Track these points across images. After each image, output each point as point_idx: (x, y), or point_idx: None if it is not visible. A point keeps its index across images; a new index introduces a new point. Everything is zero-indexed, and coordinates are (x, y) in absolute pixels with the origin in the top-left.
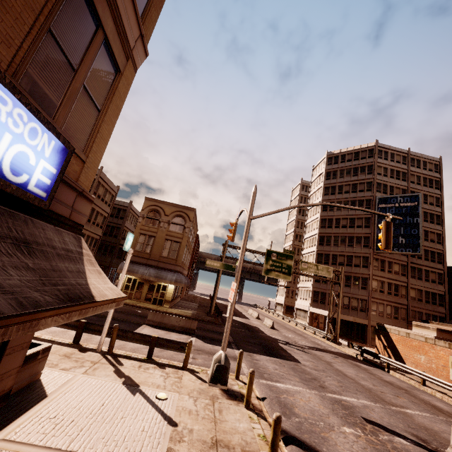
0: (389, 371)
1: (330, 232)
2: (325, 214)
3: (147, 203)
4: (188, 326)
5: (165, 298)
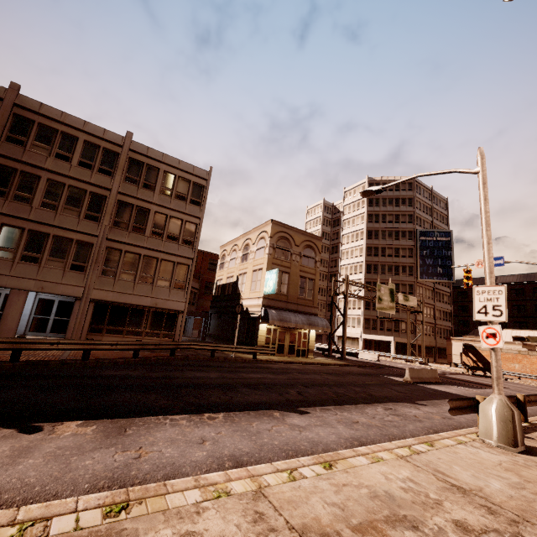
0: (507, 380)
1: (378, 261)
2: (370, 242)
3: (275, 228)
4: (434, 376)
5: (309, 347)
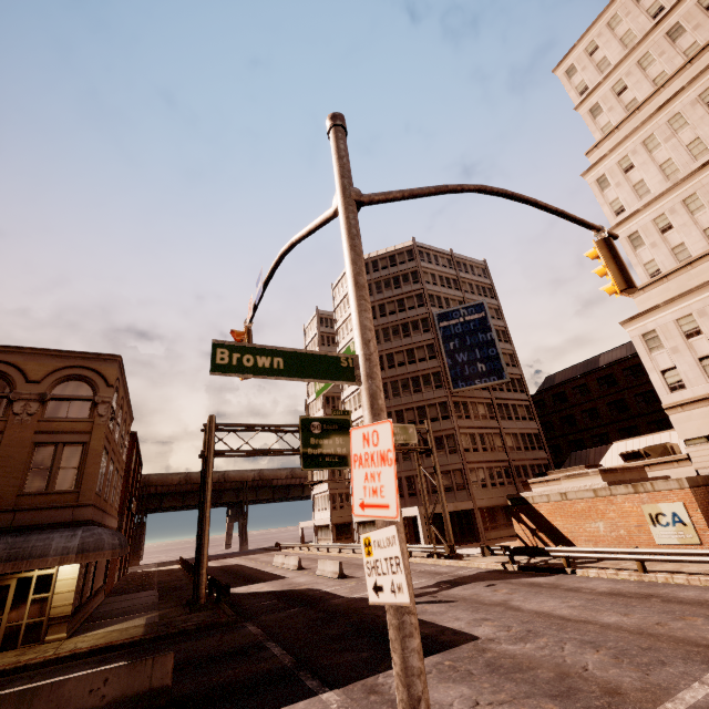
0: (575, 572)
1: (384, 377)
2: None
3: None
4: (142, 686)
5: (50, 613)
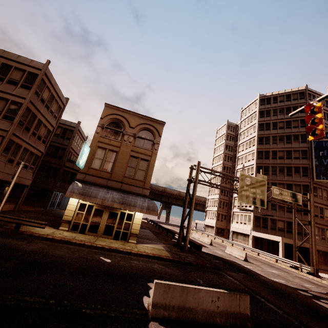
0: None
1: (268, 163)
2: (261, 147)
3: (108, 110)
4: (236, 309)
5: (131, 230)
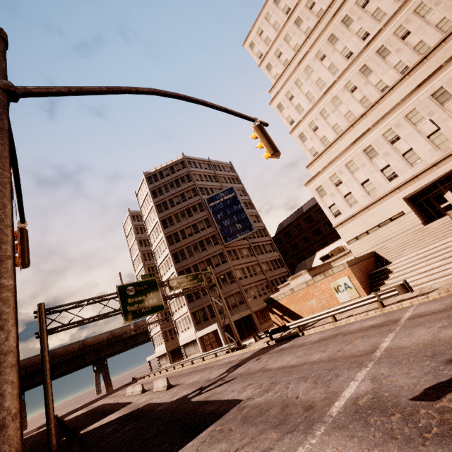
0: (304, 333)
1: (181, 245)
2: (168, 230)
3: None
4: None
5: None
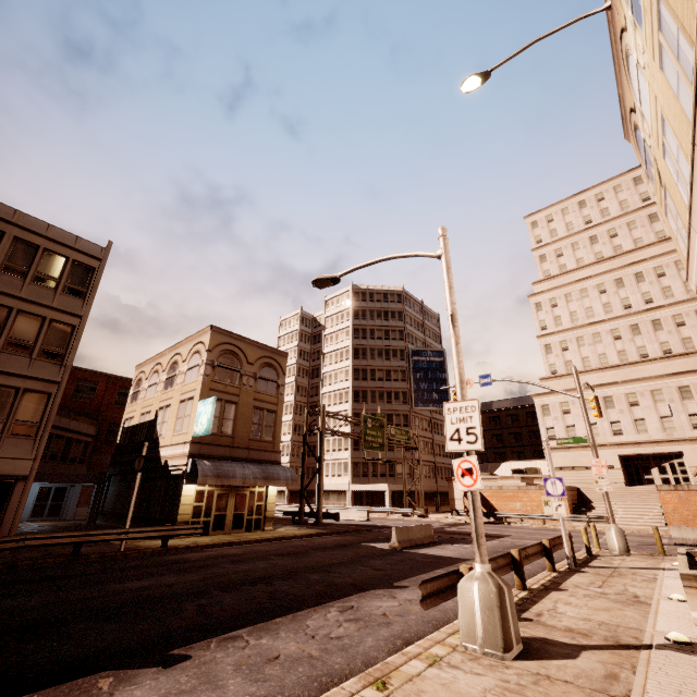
0: (510, 524)
1: (367, 386)
2: (358, 363)
3: (217, 337)
4: (428, 534)
5: (266, 514)
